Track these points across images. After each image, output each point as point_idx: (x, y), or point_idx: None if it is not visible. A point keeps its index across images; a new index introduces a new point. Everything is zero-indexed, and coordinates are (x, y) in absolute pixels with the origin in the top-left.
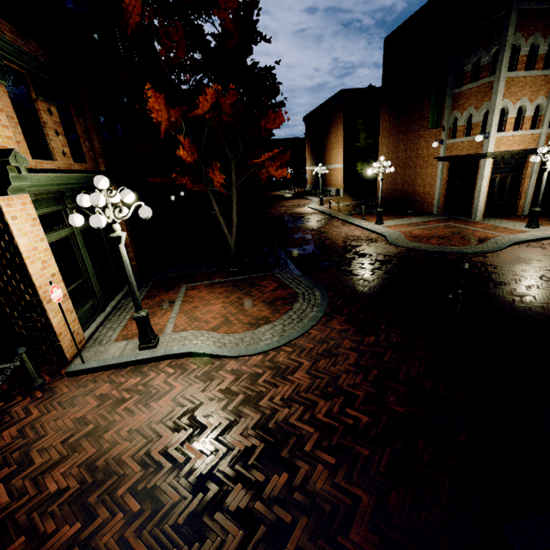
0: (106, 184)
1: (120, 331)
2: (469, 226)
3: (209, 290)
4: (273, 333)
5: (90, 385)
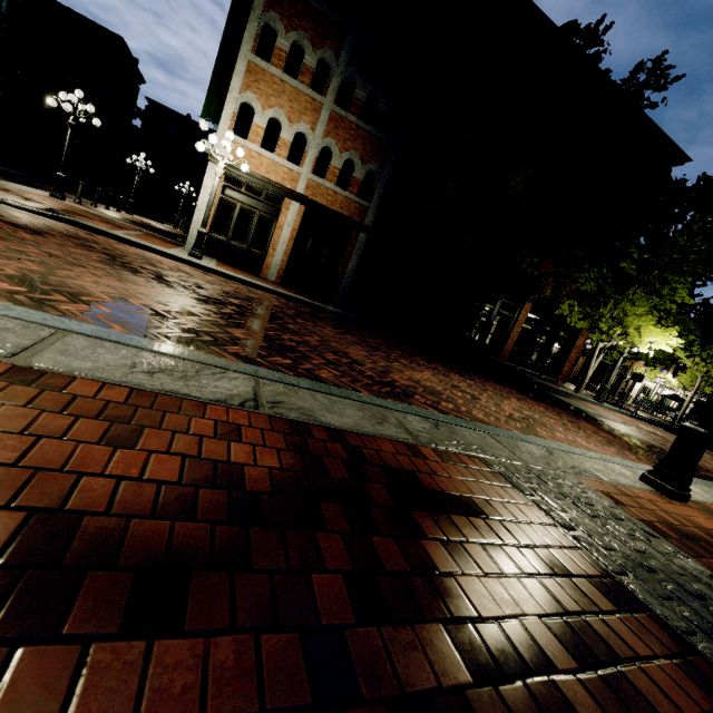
0: None
1: None
2: (144, 236)
3: None
4: None
5: None
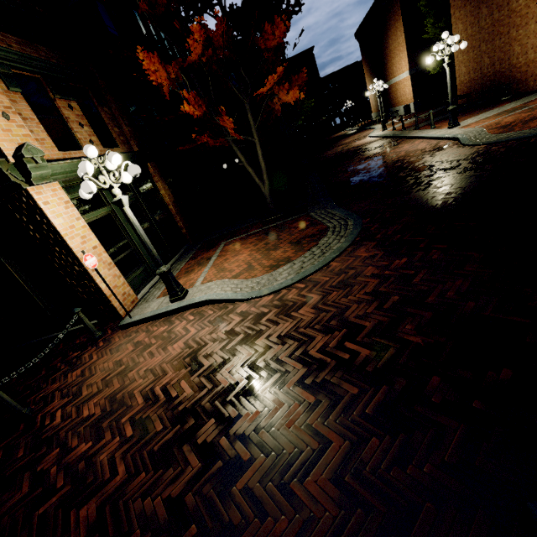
0: (94, 152)
1: (164, 289)
2: None
3: (243, 242)
4: (290, 271)
5: (133, 335)
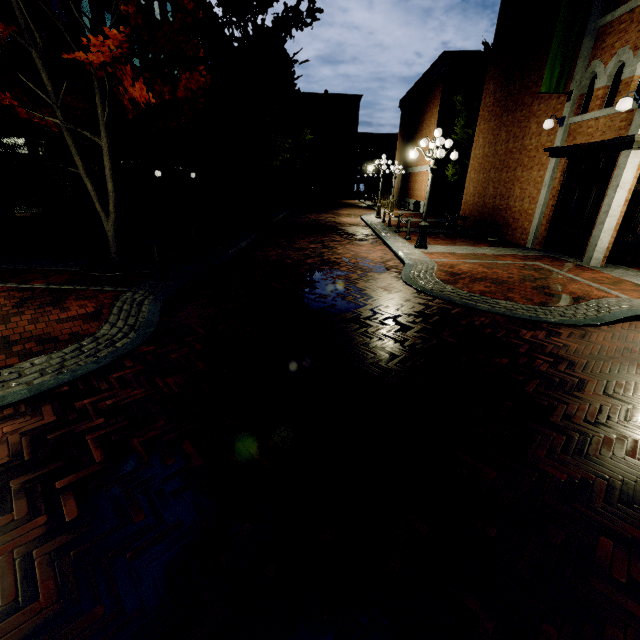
0: None
1: None
2: (569, 272)
3: None
4: None
5: None
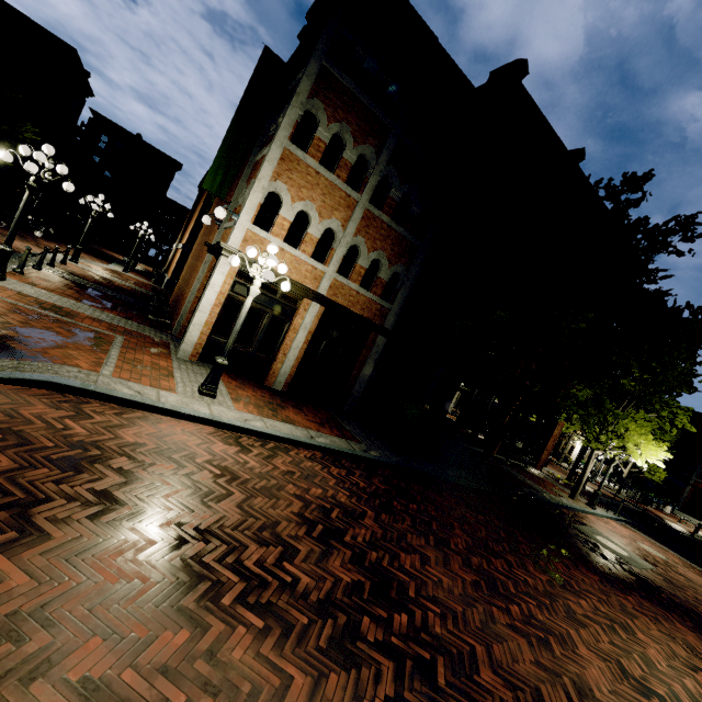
0: None
1: None
2: (129, 350)
3: None
4: None
5: None
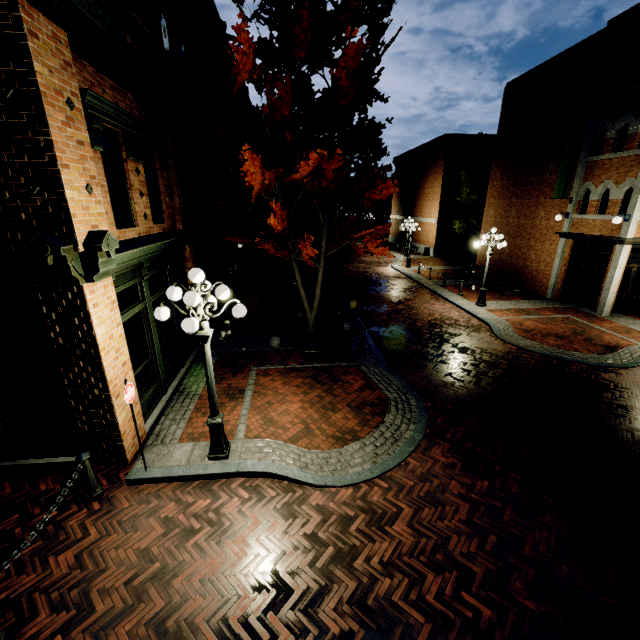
0: (202, 278)
1: (185, 426)
2: (594, 323)
3: (283, 378)
4: (364, 456)
5: (153, 501)
